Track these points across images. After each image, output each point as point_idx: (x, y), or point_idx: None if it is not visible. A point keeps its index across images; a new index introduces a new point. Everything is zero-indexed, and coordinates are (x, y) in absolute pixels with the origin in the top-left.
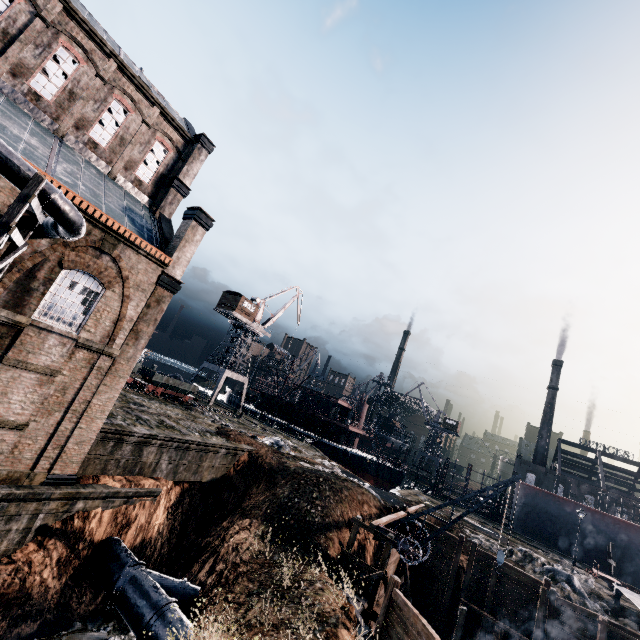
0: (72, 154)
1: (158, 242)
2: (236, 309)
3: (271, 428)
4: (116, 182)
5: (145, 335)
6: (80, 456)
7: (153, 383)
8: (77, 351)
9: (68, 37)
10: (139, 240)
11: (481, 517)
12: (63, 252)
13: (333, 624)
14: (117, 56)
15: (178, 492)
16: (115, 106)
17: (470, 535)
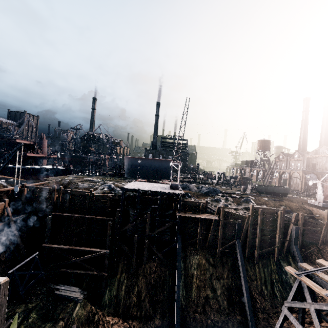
0: None
1: None
2: None
3: None
4: None
5: None
6: None
7: None
8: None
9: None
10: None
11: (109, 176)
12: None
13: None
14: None
15: None
16: None
17: (79, 185)
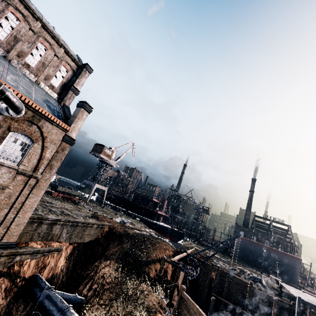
0: (15, 70)
1: (63, 118)
2: (101, 153)
3: (119, 213)
4: (40, 86)
5: (55, 167)
6: (18, 232)
7: (57, 191)
8: (17, 176)
9: (14, 7)
10: (53, 117)
11: (220, 253)
12: (10, 123)
13: (154, 312)
14: (41, 20)
15: (71, 248)
16: (40, 46)
17: (216, 262)
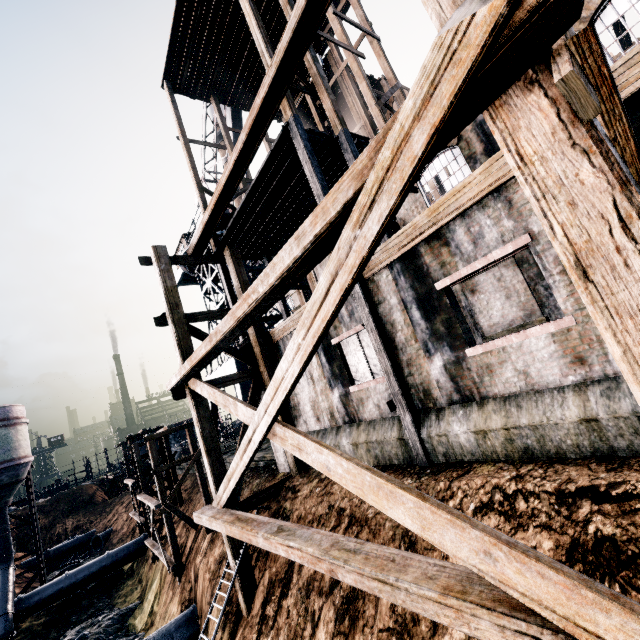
0: None
1: None
2: None
3: None
4: None
5: None
6: None
7: None
8: None
9: None
10: None
11: None
12: None
13: None
14: None
15: None
16: None
17: None
